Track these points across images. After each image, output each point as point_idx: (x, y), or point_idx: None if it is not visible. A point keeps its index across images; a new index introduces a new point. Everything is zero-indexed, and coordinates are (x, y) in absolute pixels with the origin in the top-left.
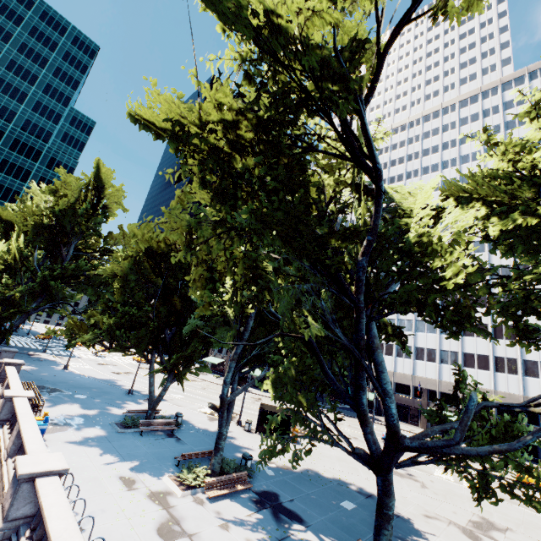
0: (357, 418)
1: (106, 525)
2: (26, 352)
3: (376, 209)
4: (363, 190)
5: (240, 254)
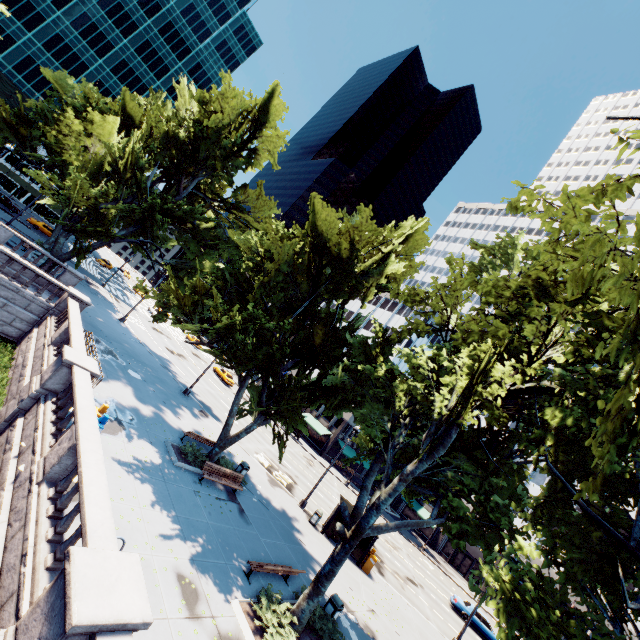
0: (412, 543)
1: None
2: (85, 276)
3: None
4: None
5: (508, 331)
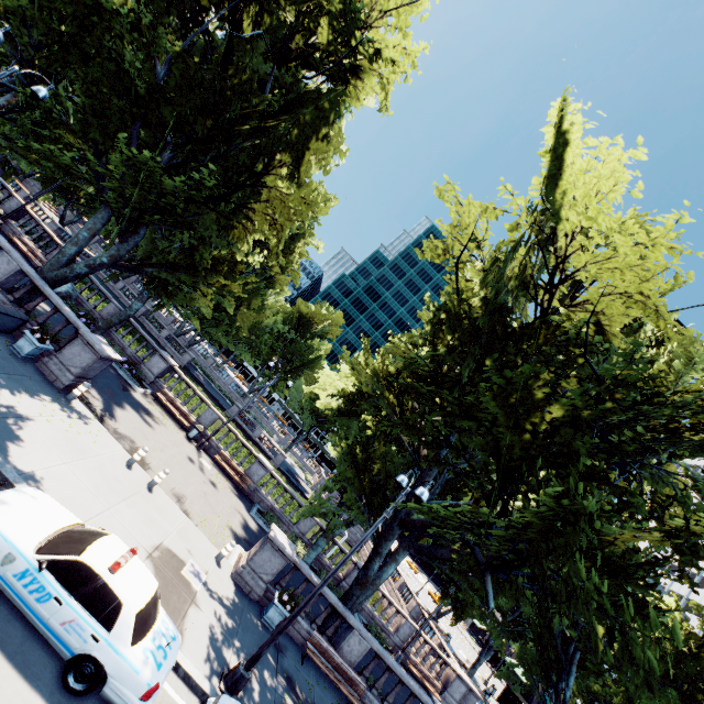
0: None
1: None
2: None
3: None
4: None
5: None
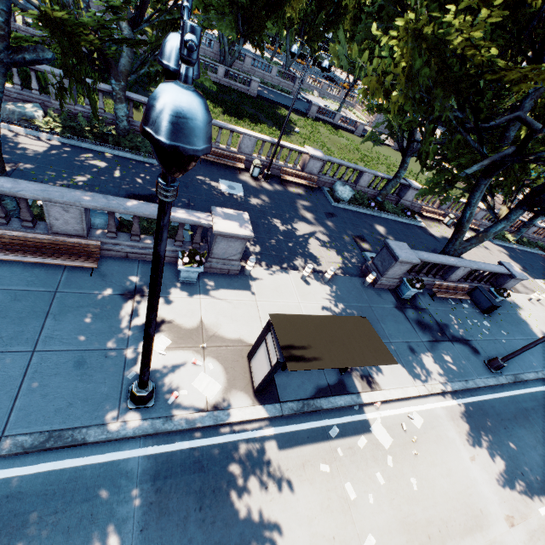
0: None
1: None
2: None
3: None
4: None
5: None
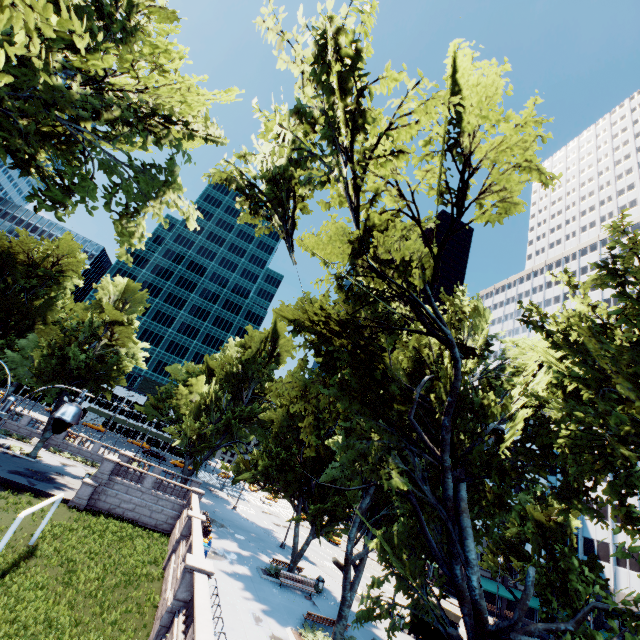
0: None
1: (232, 639)
2: (209, 487)
3: (455, 372)
4: (464, 349)
5: None
